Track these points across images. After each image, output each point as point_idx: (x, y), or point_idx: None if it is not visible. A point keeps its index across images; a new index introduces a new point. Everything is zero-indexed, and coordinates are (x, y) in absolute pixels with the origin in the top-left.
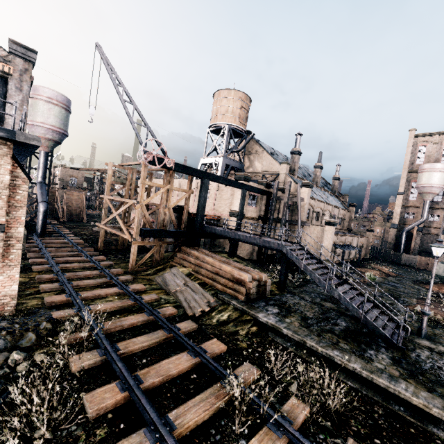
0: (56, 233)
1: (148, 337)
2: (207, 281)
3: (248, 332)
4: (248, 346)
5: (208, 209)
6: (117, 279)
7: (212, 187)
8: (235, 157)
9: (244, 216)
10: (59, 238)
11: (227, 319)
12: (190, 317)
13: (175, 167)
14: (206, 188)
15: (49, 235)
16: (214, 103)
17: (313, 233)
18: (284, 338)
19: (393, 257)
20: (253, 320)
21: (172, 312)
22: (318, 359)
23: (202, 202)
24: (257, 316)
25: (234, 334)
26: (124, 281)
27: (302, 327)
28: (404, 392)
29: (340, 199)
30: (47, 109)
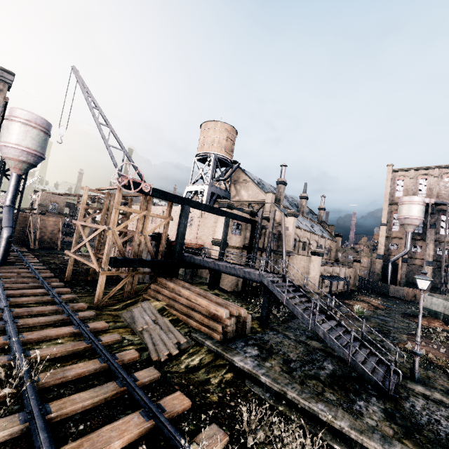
0: (20, 261)
1: (94, 392)
2: (180, 317)
3: (222, 380)
4: (219, 399)
5: (191, 237)
6: (75, 316)
7: (196, 215)
8: (222, 186)
9: (228, 245)
10: (21, 267)
11: (198, 364)
12: (154, 362)
13: (153, 192)
14: (186, 215)
15: (11, 264)
16: (201, 133)
17: (300, 263)
18: (263, 388)
19: (381, 288)
20: (229, 365)
21: (133, 357)
22: (300, 415)
23: (182, 229)
24: (232, 359)
25: (205, 383)
26: (85, 318)
27: (284, 372)
28: None
29: (326, 229)
30: (24, 131)
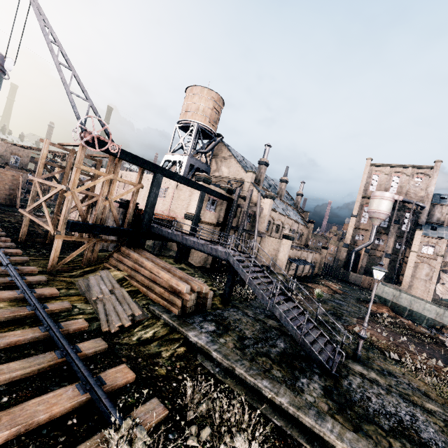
0: None
1: (27, 363)
2: (141, 289)
3: (173, 354)
4: (166, 373)
5: (164, 209)
6: (21, 280)
7: (171, 185)
8: (203, 159)
9: (201, 220)
10: None
11: (151, 337)
12: (104, 333)
13: (122, 154)
14: (158, 184)
15: None
16: (186, 98)
17: (271, 245)
18: (214, 362)
19: (342, 274)
20: (183, 339)
21: (80, 327)
22: (245, 389)
23: (152, 199)
24: (187, 334)
25: (155, 356)
26: (33, 282)
27: (236, 349)
28: (329, 434)
29: (301, 215)
30: None
